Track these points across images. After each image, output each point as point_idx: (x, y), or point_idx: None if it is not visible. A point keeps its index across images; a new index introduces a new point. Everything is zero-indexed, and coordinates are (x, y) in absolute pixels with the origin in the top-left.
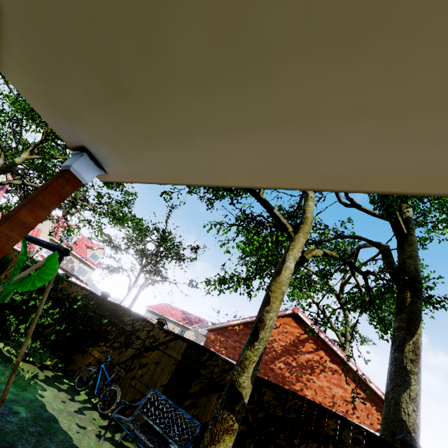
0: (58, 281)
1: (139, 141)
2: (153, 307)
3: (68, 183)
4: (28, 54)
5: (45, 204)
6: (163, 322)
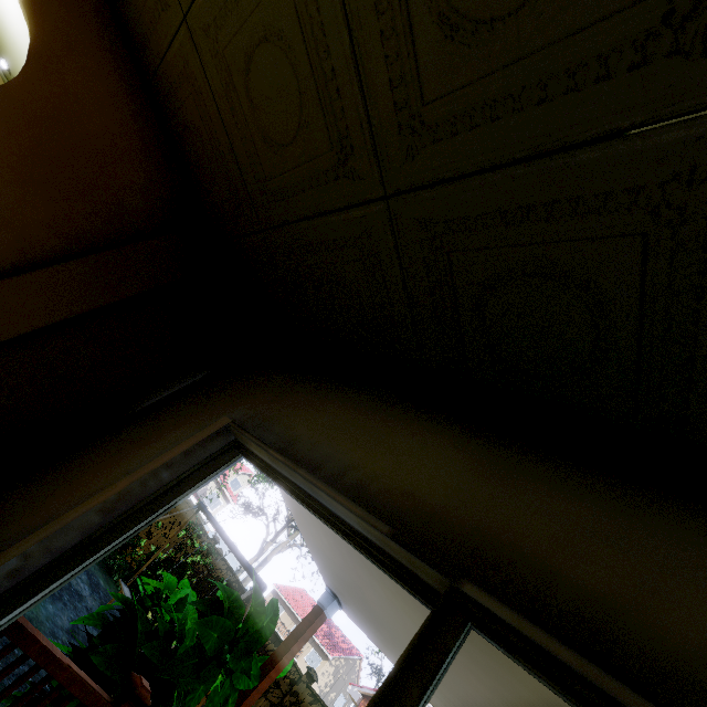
0: (211, 555)
1: (376, 635)
2: (284, 590)
3: (320, 620)
4: (334, 575)
5: (306, 637)
6: (314, 676)
